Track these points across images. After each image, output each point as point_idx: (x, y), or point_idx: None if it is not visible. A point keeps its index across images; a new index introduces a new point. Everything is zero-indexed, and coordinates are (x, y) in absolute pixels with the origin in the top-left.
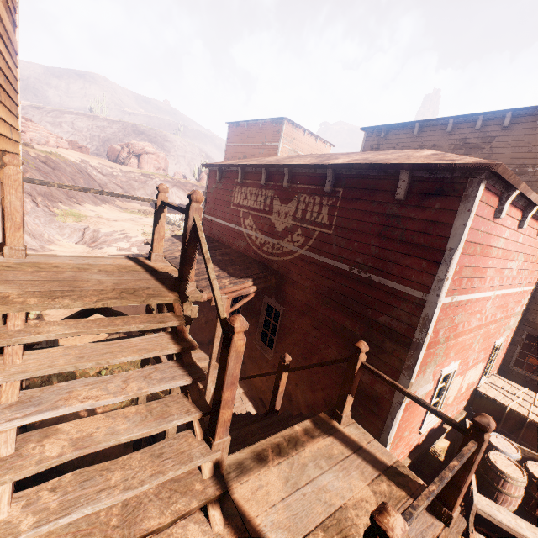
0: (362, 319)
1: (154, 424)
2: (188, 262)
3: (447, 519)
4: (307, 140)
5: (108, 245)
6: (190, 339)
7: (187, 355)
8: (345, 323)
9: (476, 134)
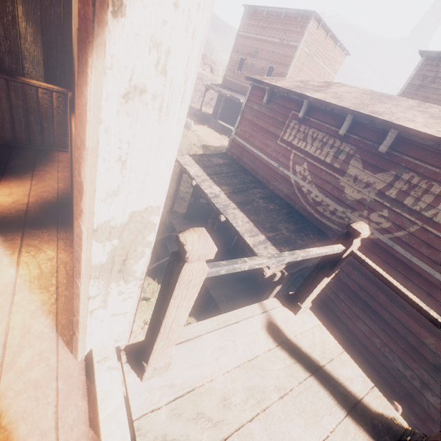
0: None
1: None
2: None
3: None
4: (326, 44)
5: None
6: None
7: None
8: (426, 339)
9: None
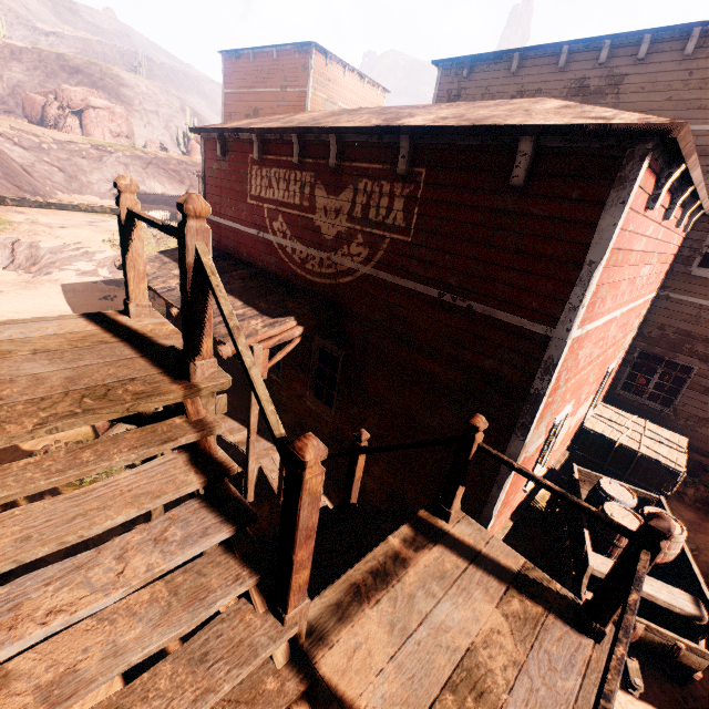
0: (459, 365)
1: (185, 616)
2: (198, 329)
3: (598, 636)
4: (349, 83)
5: (59, 267)
6: (222, 456)
7: (222, 483)
8: (435, 371)
9: (599, 72)
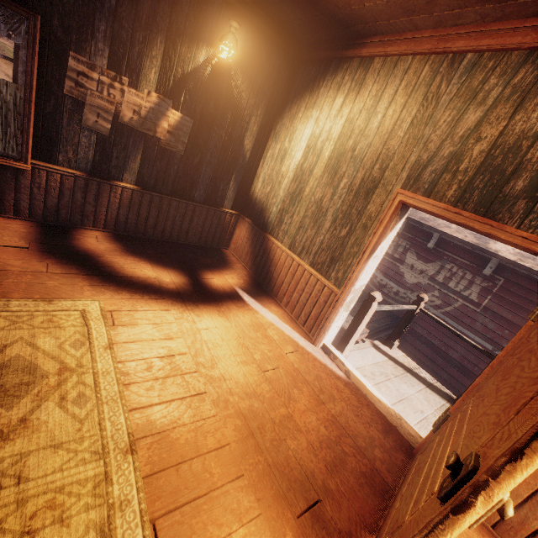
0: None
1: None
2: None
3: None
4: None
5: None
6: None
7: None
8: None
9: None
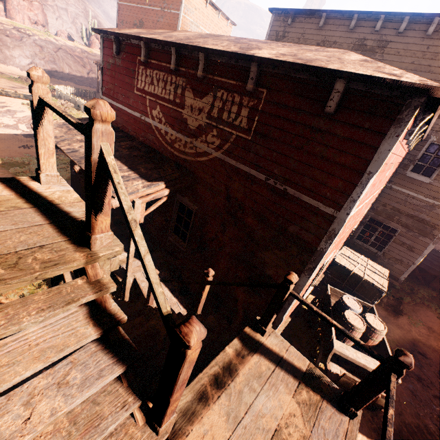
0: (273, 226)
1: None
2: (99, 211)
3: (352, 415)
4: (209, 13)
5: None
6: (114, 308)
7: (114, 329)
8: (257, 227)
9: (374, 36)
